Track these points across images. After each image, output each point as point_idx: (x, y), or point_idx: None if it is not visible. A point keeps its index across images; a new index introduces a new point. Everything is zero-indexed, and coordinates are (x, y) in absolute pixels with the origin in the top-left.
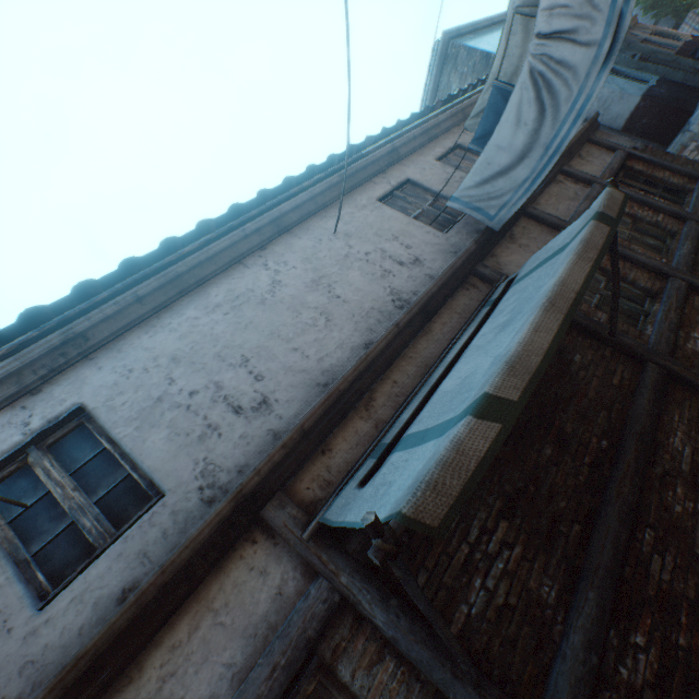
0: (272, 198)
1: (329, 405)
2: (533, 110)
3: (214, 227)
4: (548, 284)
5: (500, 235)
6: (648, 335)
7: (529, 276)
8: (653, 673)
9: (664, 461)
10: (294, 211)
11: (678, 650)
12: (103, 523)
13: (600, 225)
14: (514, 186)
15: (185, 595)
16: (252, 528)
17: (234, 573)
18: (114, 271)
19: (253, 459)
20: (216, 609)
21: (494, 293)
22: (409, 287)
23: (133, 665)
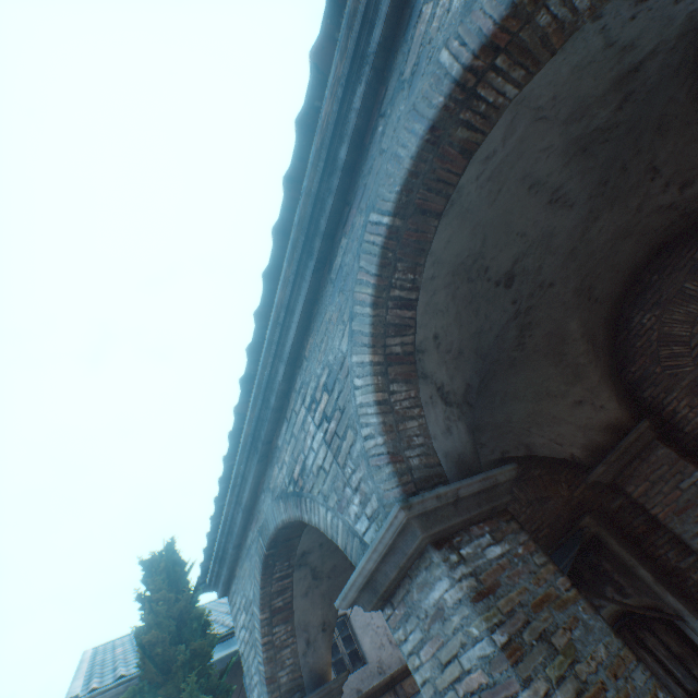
0: None
1: None
2: None
3: None
4: None
5: None
6: None
7: None
8: None
9: None
10: None
11: None
12: (350, 662)
13: None
14: None
15: None
16: (391, 689)
17: None
18: None
19: (393, 664)
20: None
21: None
22: None
23: None
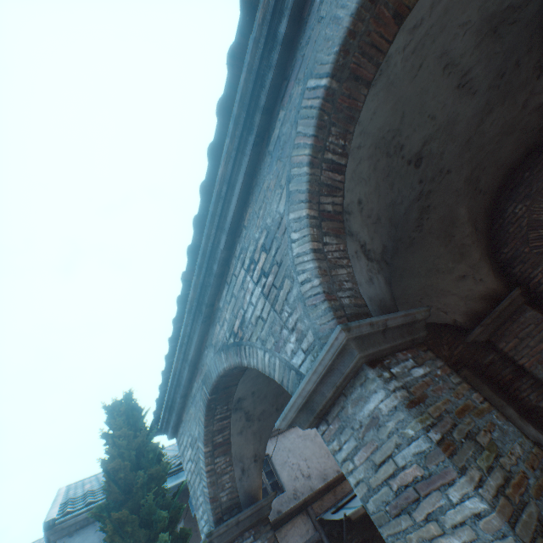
0: None
1: (326, 486)
2: None
3: None
4: None
5: None
6: None
7: None
8: None
9: None
10: None
11: None
12: (272, 490)
13: None
14: None
15: (290, 518)
16: (304, 510)
17: (299, 519)
18: None
19: (305, 491)
20: (295, 526)
21: None
22: None
23: (280, 528)
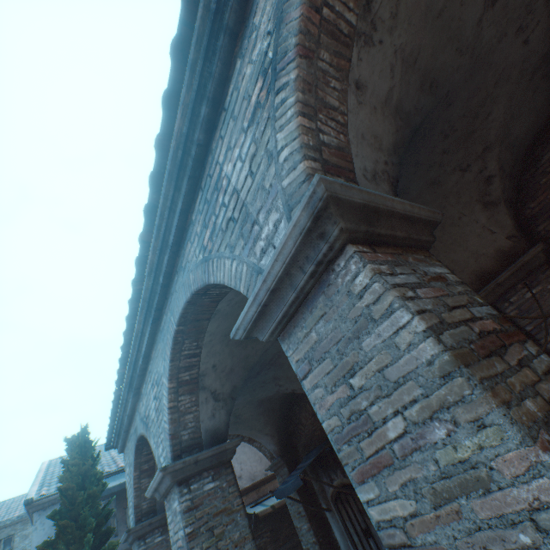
0: None
1: (252, 486)
2: None
3: None
4: None
5: None
6: None
7: None
8: None
9: None
10: None
11: None
12: None
13: None
14: None
15: None
16: None
17: None
18: None
19: None
20: None
21: None
22: None
23: None
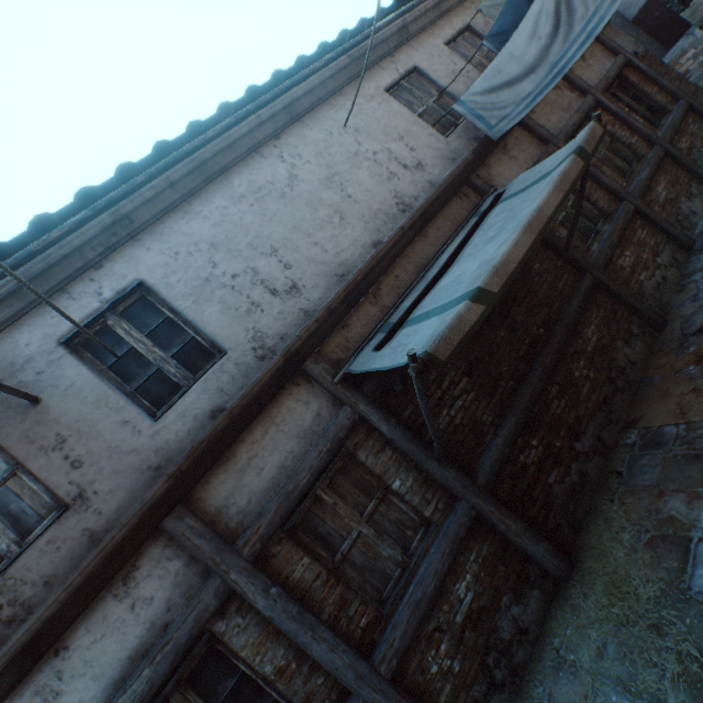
0: (285, 80)
1: (348, 292)
2: (550, 23)
3: (233, 111)
4: (530, 208)
5: (495, 145)
6: (593, 251)
7: (515, 195)
8: (538, 458)
9: (577, 344)
10: (305, 97)
11: (554, 448)
12: (182, 371)
13: (577, 160)
14: (518, 99)
15: (256, 414)
16: (296, 376)
17: (286, 403)
18: (149, 155)
19: (291, 330)
20: (278, 423)
21: (482, 205)
22: (411, 192)
23: (229, 451)
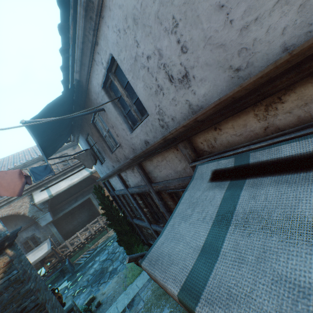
0: None
1: (220, 108)
2: None
3: None
4: None
5: None
6: None
7: None
8: None
9: None
10: None
11: None
12: (137, 114)
13: None
14: None
15: (157, 153)
16: (177, 145)
17: (171, 155)
18: None
19: (178, 115)
20: (167, 160)
21: None
22: None
23: (151, 158)
